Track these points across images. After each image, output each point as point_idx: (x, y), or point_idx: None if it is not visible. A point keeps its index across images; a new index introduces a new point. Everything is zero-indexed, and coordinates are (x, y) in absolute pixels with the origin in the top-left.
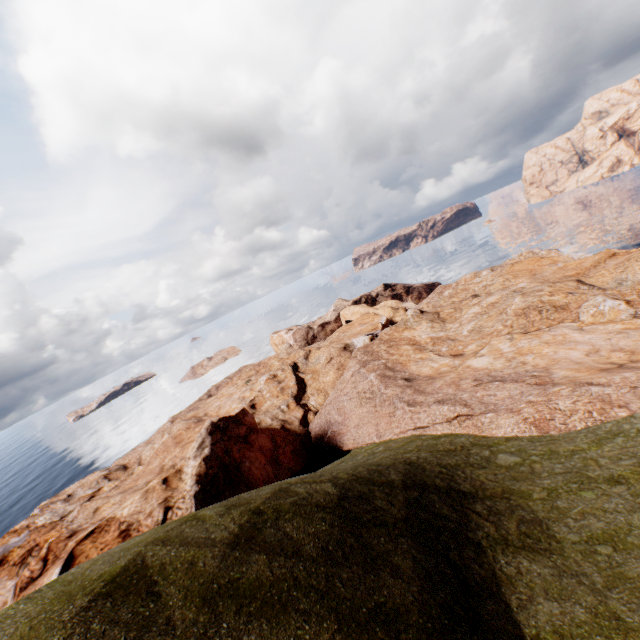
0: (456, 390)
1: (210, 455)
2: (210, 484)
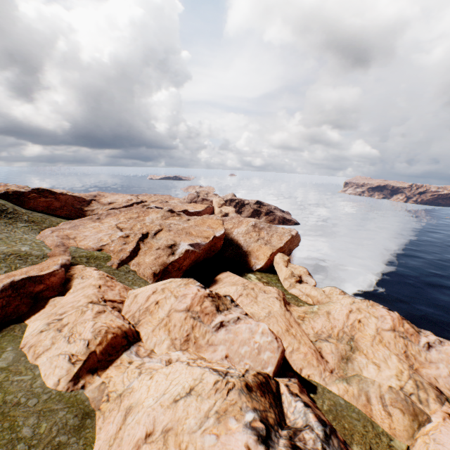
0: (76, 223)
1: (21, 191)
2: (8, 194)
